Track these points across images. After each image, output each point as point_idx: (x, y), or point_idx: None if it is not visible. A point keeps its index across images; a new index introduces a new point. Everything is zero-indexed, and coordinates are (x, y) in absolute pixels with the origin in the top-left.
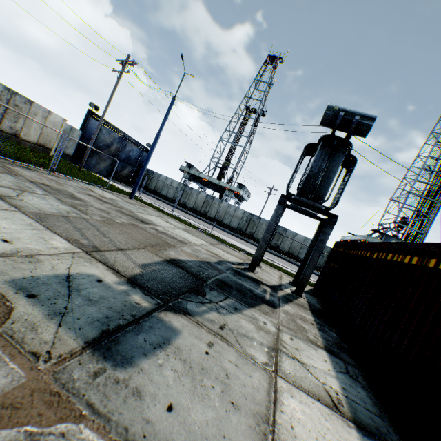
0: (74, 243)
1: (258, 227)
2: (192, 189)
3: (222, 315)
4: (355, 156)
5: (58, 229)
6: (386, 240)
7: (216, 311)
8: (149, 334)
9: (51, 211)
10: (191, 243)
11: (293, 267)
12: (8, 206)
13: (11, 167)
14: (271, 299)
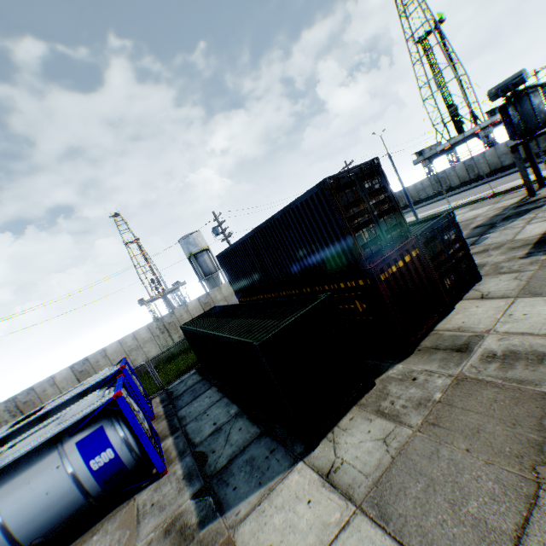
0: None
1: None
2: (444, 171)
3: (504, 226)
4: (537, 85)
5: None
6: None
7: (501, 227)
8: (480, 240)
9: None
10: (479, 214)
11: None
12: None
13: None
14: (541, 204)
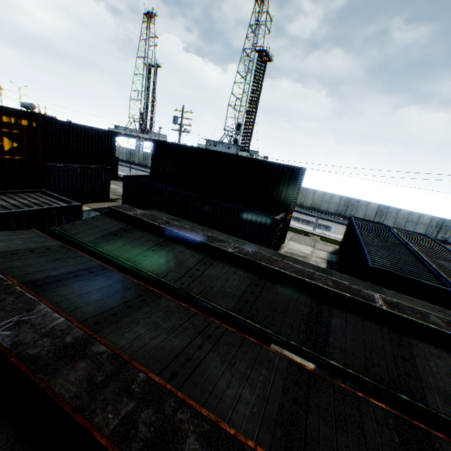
0: None
1: (135, 156)
2: None
3: None
4: None
5: None
6: (207, 143)
7: None
8: None
9: None
10: None
11: (126, 171)
12: None
13: None
14: None
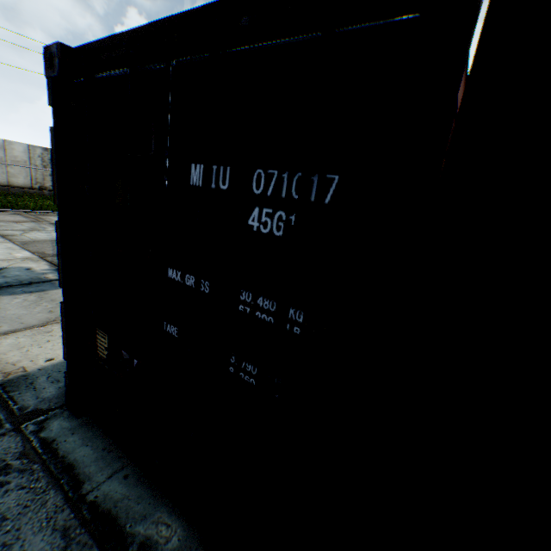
0: (38, 254)
1: None
2: None
3: None
4: None
5: (33, 248)
6: None
7: None
8: (32, 288)
9: (43, 239)
10: None
11: None
12: (4, 240)
13: (44, 217)
14: None
